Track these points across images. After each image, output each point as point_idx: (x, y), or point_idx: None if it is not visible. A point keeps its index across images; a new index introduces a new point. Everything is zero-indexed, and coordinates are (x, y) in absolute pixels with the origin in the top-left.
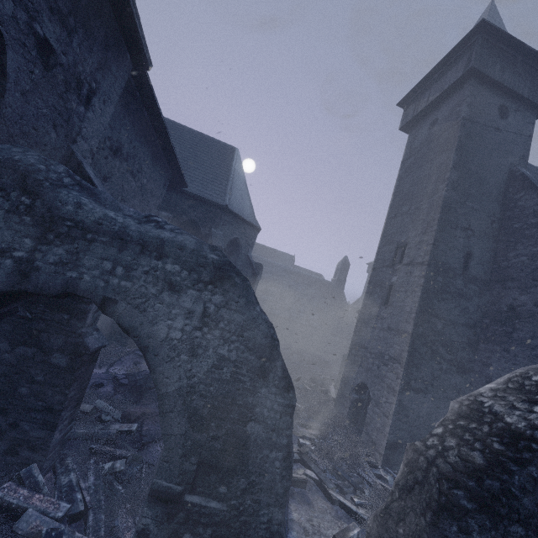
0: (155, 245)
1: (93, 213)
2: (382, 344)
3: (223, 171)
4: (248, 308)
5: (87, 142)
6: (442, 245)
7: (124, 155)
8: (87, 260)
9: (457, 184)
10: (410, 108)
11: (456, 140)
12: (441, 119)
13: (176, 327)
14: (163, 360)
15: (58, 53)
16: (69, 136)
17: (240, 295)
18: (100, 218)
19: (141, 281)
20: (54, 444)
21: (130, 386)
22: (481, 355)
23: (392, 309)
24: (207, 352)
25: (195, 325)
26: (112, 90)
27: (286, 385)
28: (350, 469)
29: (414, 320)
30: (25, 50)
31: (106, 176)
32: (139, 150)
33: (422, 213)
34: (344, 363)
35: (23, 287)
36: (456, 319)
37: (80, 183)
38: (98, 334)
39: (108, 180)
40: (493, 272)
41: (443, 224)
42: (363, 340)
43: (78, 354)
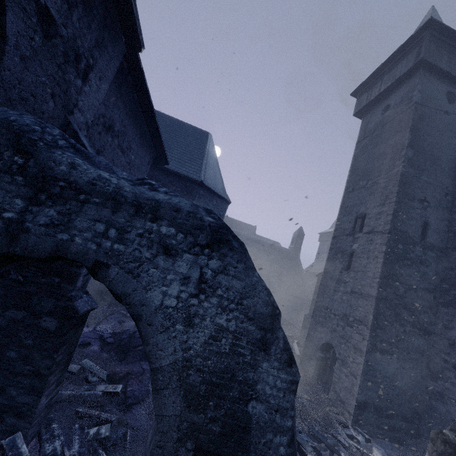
0: (149, 206)
1: (87, 173)
2: (345, 306)
3: (198, 152)
4: (247, 274)
5: (82, 115)
6: (401, 215)
7: (116, 133)
8: (78, 221)
9: (413, 160)
10: (363, 97)
11: (409, 122)
12: (394, 105)
13: (171, 294)
14: (157, 330)
15: (58, 24)
16: (66, 107)
17: (239, 260)
18: (94, 179)
19: (135, 244)
20: (40, 409)
21: (115, 345)
22: (442, 318)
23: (354, 274)
24: (204, 322)
25: (191, 292)
26: (107, 68)
27: (288, 358)
28: (325, 430)
29: (377, 285)
30: (26, 15)
31: (99, 150)
32: (128, 128)
33: (380, 186)
34: (305, 322)
35: (10, 250)
36: (417, 284)
37: (75, 146)
38: (88, 297)
39: (100, 154)
40: (448, 240)
41: (401, 196)
42: (326, 302)
43: (67, 317)
